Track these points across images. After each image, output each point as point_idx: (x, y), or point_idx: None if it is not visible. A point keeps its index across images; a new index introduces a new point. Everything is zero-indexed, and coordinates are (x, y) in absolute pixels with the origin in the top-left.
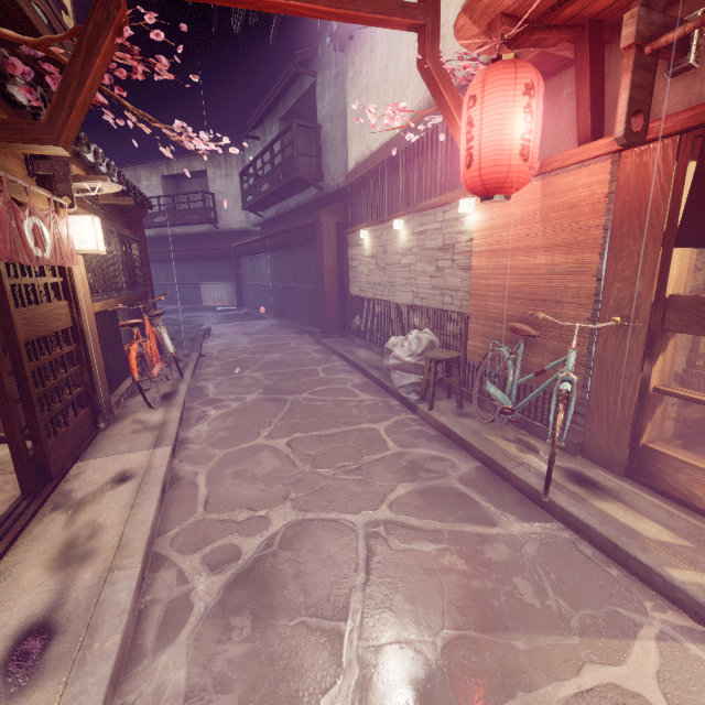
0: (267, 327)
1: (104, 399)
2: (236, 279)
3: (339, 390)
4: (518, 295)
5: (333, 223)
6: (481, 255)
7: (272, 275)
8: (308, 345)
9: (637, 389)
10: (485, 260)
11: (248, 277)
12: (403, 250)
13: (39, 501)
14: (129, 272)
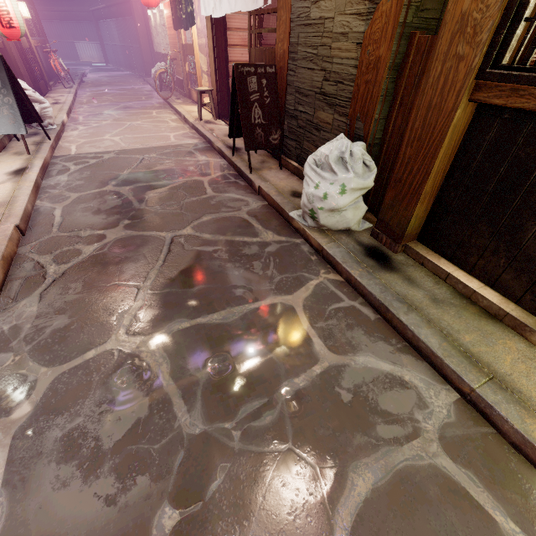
0: (121, 75)
1: (47, 80)
2: (99, 39)
3: (139, 91)
4: (173, 46)
5: (138, 2)
6: (168, 29)
7: (119, 37)
8: (139, 81)
9: (185, 72)
10: (168, 32)
11: (106, 38)
12: (159, 25)
13: (43, 96)
14: (35, 28)
